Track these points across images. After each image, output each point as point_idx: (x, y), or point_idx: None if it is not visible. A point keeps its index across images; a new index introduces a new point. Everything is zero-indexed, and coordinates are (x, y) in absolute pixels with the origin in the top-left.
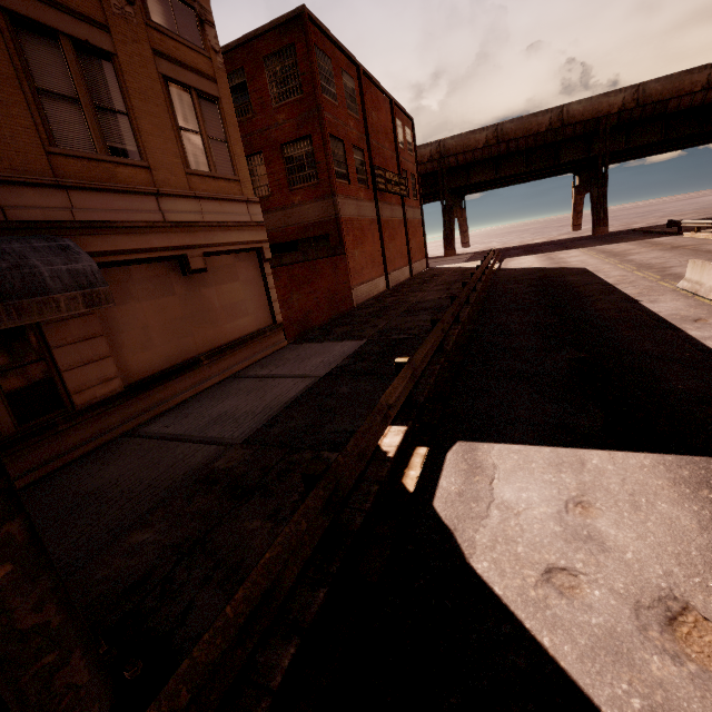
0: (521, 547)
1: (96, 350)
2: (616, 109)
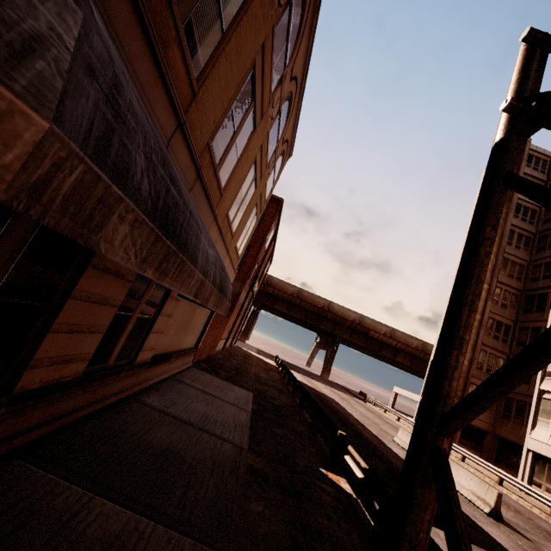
0: None
1: (164, 325)
2: (351, 319)
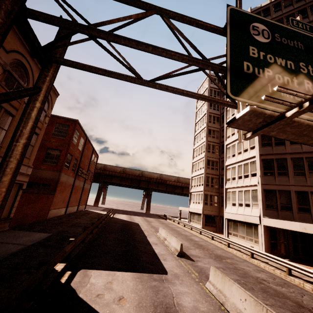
0: (93, 291)
1: None
2: (156, 177)
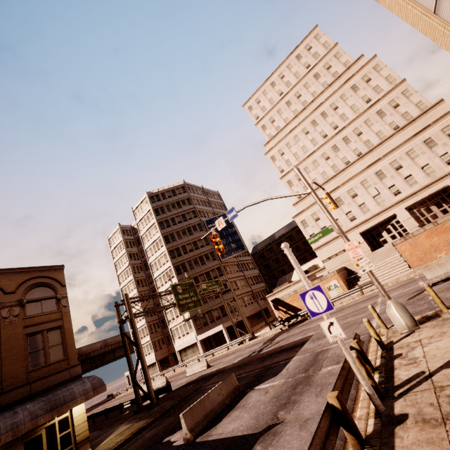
0: None
1: None
2: None
